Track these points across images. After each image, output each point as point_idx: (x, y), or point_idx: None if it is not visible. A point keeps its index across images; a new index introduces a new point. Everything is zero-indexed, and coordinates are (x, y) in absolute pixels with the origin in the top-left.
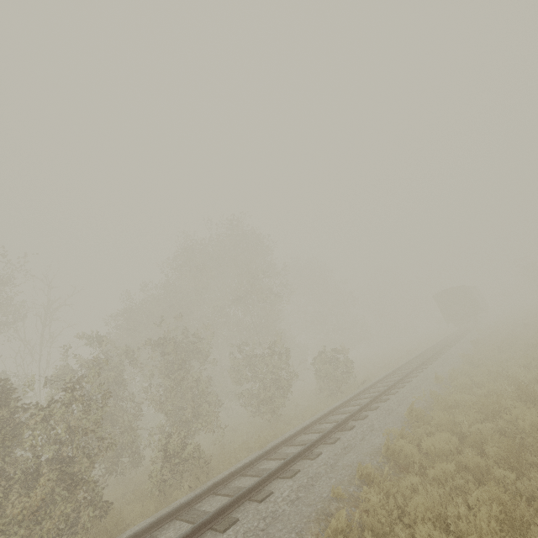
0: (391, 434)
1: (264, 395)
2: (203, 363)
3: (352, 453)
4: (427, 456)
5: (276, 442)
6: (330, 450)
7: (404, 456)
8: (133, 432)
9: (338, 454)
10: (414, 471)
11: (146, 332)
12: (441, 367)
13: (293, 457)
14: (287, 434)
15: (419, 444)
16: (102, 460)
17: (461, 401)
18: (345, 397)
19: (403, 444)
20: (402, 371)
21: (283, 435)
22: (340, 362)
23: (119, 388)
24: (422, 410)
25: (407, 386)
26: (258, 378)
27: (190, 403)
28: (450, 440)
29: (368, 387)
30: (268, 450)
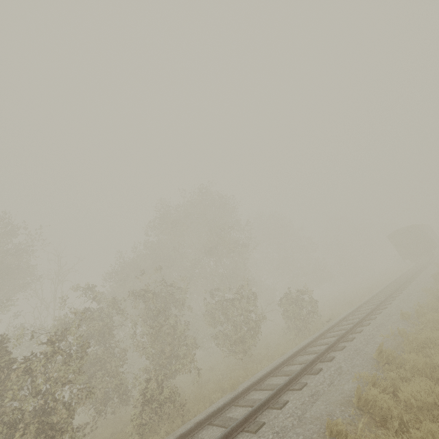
0: (361, 379)
1: (235, 336)
2: (180, 309)
3: (320, 402)
4: (406, 407)
5: (247, 384)
6: (297, 397)
7: (379, 409)
8: (119, 375)
9: (305, 403)
10: (393, 427)
11: (136, 285)
12: (405, 303)
13: (259, 407)
14: (257, 375)
15: (395, 391)
16: (94, 402)
17: (434, 339)
18: (312, 335)
19: (376, 394)
20: (365, 308)
21: (254, 375)
22: (305, 302)
23: (109, 336)
24: (392, 351)
25: (372, 323)
26: (230, 321)
27: (167, 347)
28: (433, 391)
29: (333, 325)
30: (236, 396)
